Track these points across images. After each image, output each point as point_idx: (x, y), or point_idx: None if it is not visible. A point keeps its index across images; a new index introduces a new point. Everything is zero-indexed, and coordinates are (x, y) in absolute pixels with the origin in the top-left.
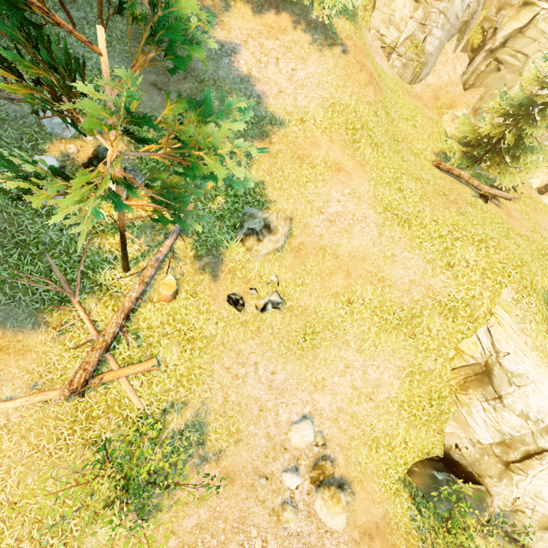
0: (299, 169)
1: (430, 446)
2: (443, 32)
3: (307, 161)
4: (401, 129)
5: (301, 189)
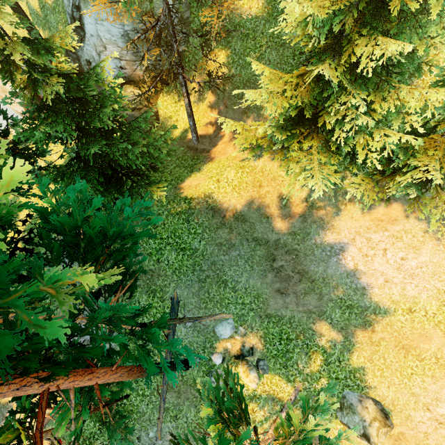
0: (403, 359)
1: None
2: None
3: (414, 352)
4: None
5: (405, 379)
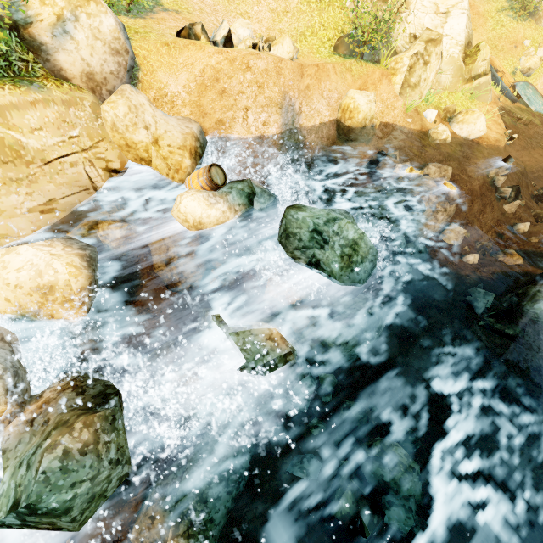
0: None
1: (341, 23)
2: None
3: None
4: None
5: None
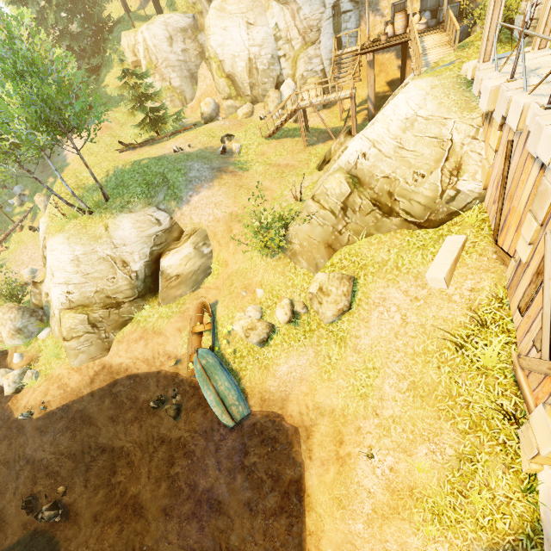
0: None
1: None
2: (177, 72)
3: None
4: (128, 139)
5: None
